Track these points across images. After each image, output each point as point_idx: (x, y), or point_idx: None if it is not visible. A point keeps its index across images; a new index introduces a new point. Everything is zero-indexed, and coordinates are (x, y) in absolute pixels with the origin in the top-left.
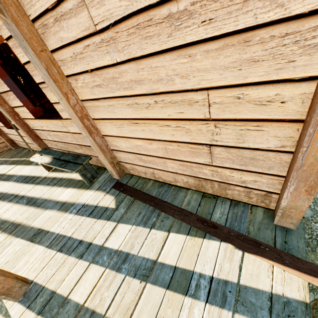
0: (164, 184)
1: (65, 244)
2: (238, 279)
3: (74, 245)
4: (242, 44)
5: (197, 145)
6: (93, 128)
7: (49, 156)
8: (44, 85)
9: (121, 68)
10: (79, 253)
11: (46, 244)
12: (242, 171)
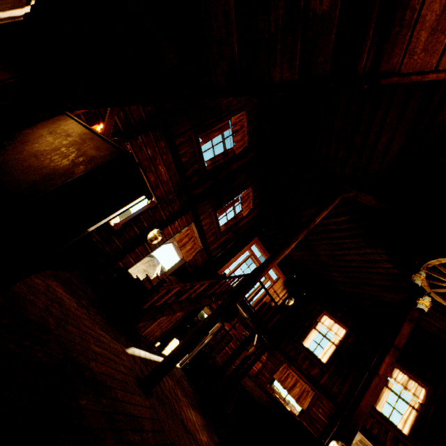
0: None
1: None
2: None
3: None
4: None
5: None
6: None
7: None
8: None
9: None
10: None
11: None
12: None
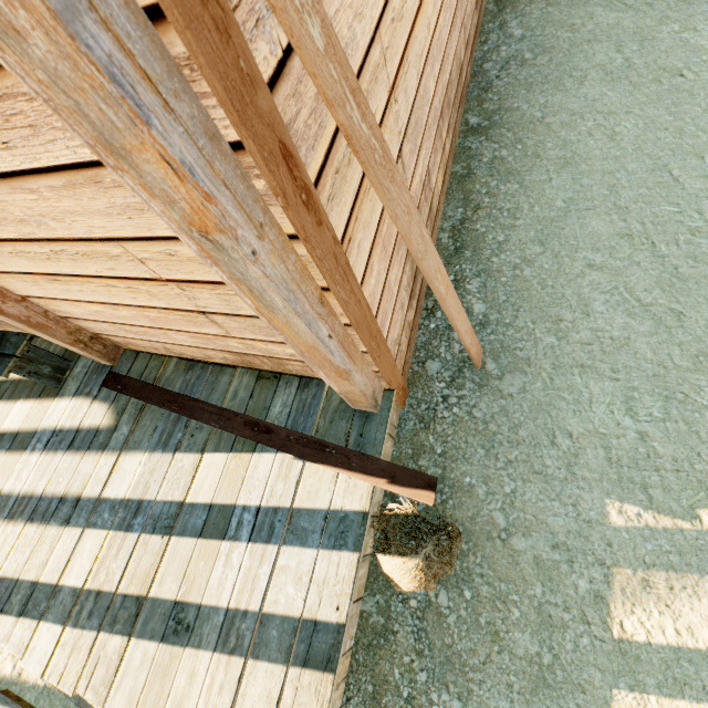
0: (196, 364)
1: (36, 509)
2: (292, 502)
3: (52, 506)
4: (96, 184)
5: (185, 312)
6: None
7: None
8: None
9: None
10: (64, 517)
11: (3, 515)
12: (277, 343)
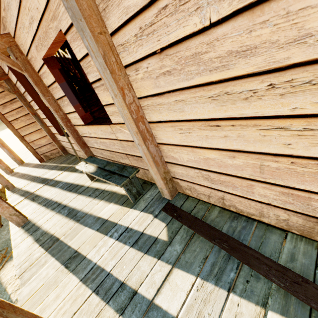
0: (239, 216)
1: (102, 283)
2: None
3: (113, 287)
4: None
5: None
6: (148, 134)
7: (94, 165)
8: (98, 84)
9: (215, 34)
10: (120, 303)
11: (81, 275)
12: None
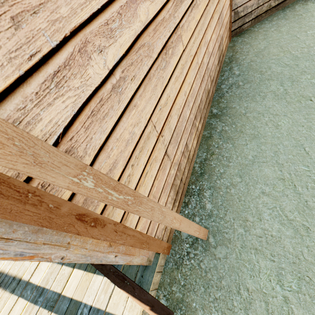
0: None
1: (3, 280)
2: (106, 307)
3: (9, 281)
4: None
5: None
6: None
7: None
8: None
9: None
10: (12, 288)
11: None
12: None
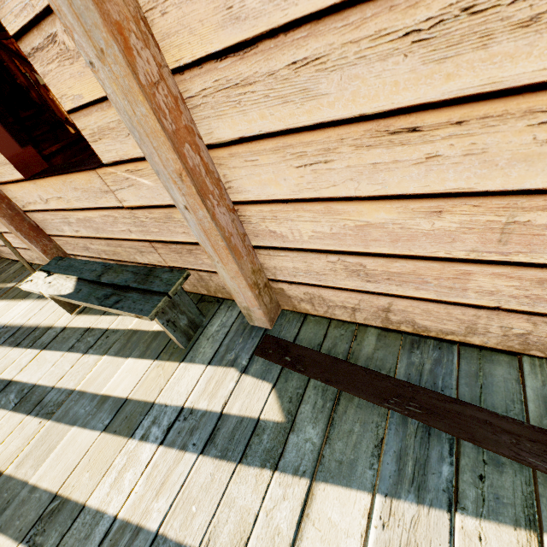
0: (421, 340)
1: None
2: None
3: None
4: None
5: None
6: (209, 178)
7: (70, 277)
8: (37, 38)
9: None
10: None
11: None
12: None
